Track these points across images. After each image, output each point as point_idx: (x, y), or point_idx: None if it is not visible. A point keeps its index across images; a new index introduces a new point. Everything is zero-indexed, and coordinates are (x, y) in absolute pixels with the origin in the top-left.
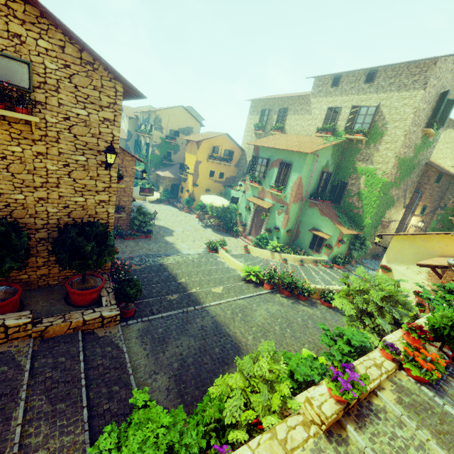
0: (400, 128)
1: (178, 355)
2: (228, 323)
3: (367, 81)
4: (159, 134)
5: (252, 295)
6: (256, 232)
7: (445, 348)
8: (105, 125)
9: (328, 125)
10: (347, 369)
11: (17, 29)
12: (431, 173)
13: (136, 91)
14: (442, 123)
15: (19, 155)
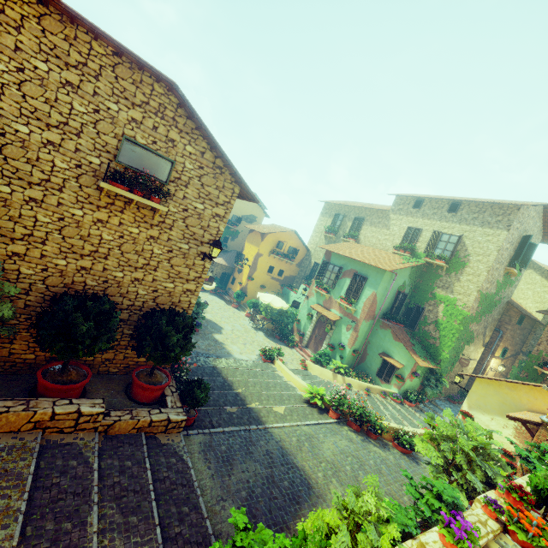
0: (483, 262)
1: (245, 481)
2: (295, 452)
3: (450, 210)
4: None
5: (317, 422)
6: (315, 345)
7: (547, 517)
8: (215, 219)
9: (407, 244)
10: (459, 517)
11: (174, 136)
12: (513, 313)
13: (252, 196)
14: (524, 264)
15: (134, 236)
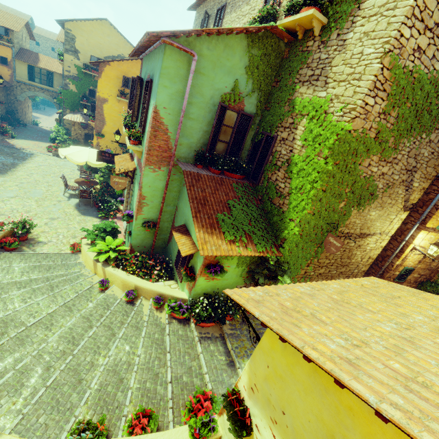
0: None
1: None
2: None
3: None
4: (73, 60)
5: None
6: None
7: None
8: None
9: (263, 8)
10: None
11: None
12: None
13: None
14: None
15: None
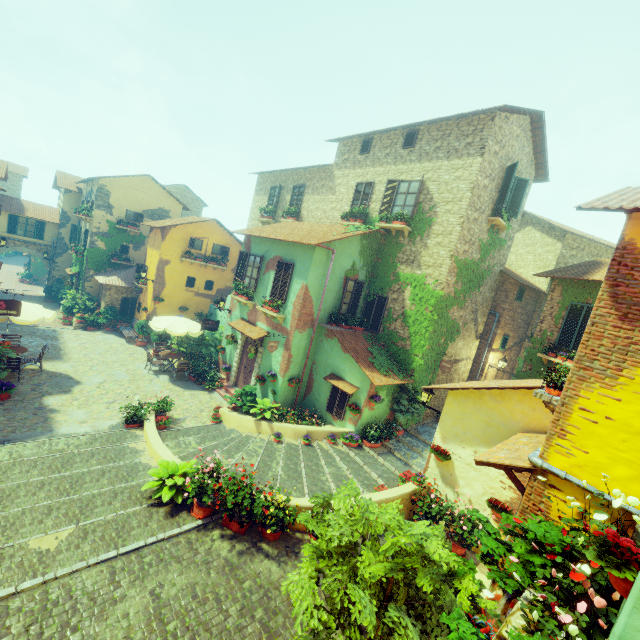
0: (454, 212)
1: None
2: None
3: (406, 144)
4: (105, 216)
5: (140, 545)
6: (245, 381)
7: None
8: None
9: (357, 208)
10: None
11: None
12: (509, 286)
13: None
14: (514, 211)
15: None
